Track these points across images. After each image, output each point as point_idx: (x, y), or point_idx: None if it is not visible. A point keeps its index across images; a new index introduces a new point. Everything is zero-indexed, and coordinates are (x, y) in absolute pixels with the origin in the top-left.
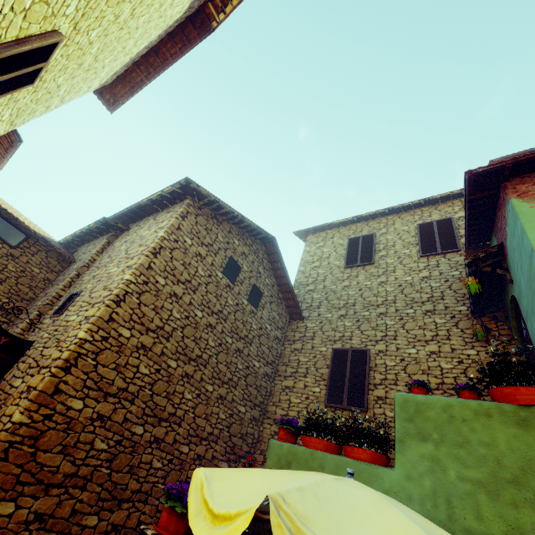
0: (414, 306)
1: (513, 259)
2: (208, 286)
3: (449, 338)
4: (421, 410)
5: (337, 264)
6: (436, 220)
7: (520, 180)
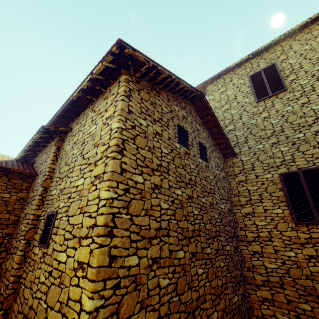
0: None
1: None
2: (174, 161)
3: None
4: None
5: (247, 101)
6: None
7: None
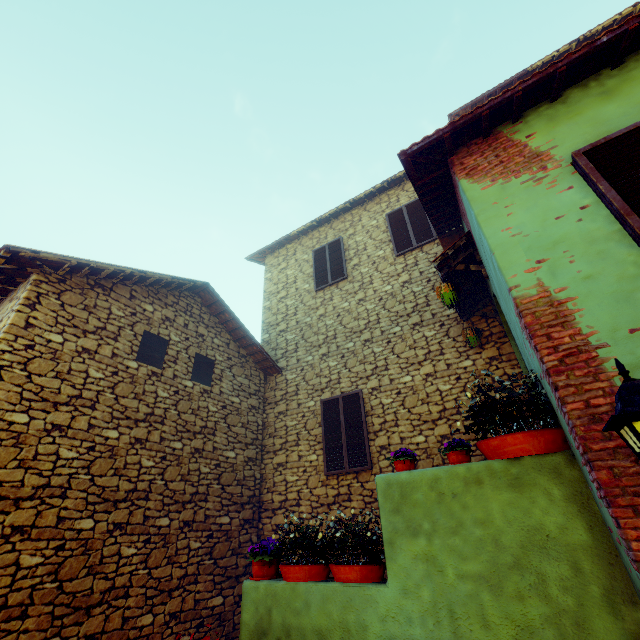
0: (400, 322)
1: (482, 254)
2: (117, 388)
3: (442, 352)
4: (407, 494)
5: (306, 288)
6: (405, 204)
7: (467, 151)
